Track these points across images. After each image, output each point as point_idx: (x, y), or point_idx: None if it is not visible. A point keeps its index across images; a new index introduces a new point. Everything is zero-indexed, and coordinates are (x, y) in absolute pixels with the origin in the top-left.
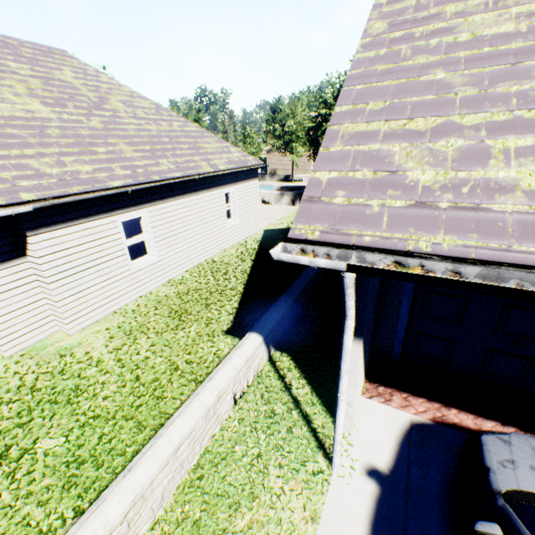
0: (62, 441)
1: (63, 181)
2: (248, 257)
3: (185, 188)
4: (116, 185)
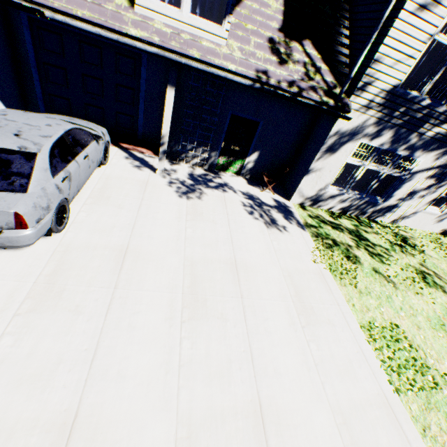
0: None
1: None
2: None
3: None
4: None
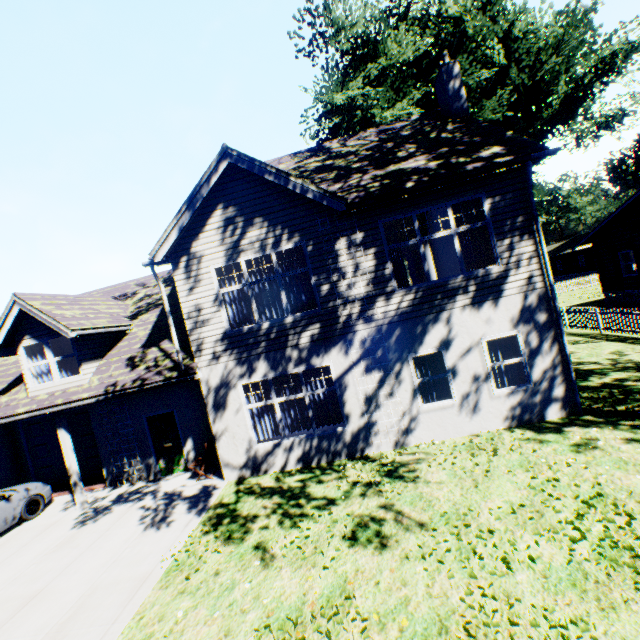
0: None
1: None
2: None
3: None
4: None
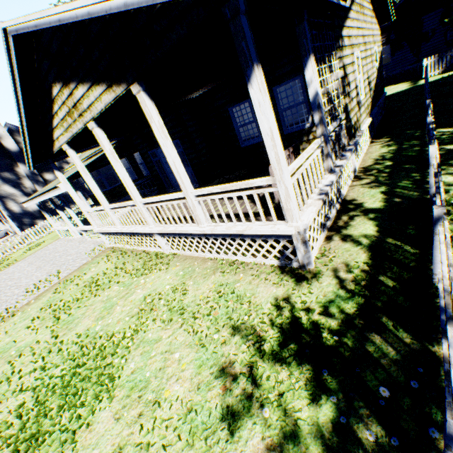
0: None
1: None
2: None
3: None
4: None
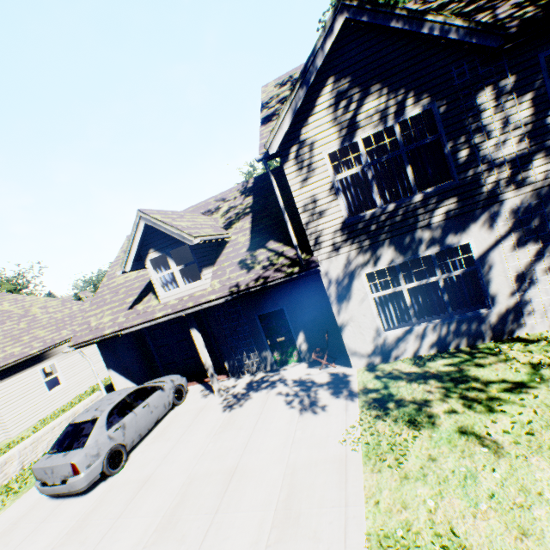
0: None
1: (6, 358)
2: None
3: None
4: (35, 351)
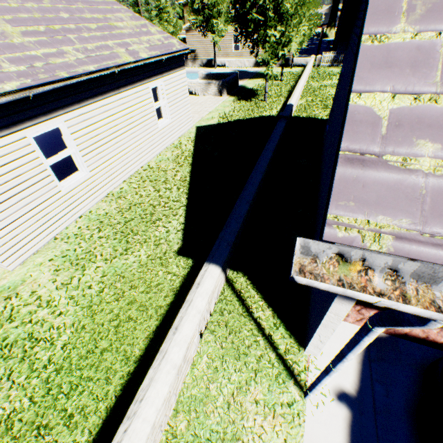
0: (27, 403)
1: None
2: (185, 161)
3: (103, 85)
4: (8, 88)
